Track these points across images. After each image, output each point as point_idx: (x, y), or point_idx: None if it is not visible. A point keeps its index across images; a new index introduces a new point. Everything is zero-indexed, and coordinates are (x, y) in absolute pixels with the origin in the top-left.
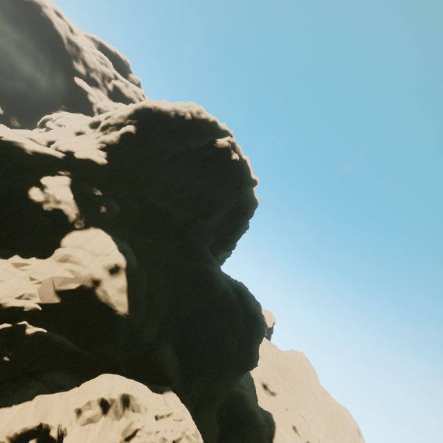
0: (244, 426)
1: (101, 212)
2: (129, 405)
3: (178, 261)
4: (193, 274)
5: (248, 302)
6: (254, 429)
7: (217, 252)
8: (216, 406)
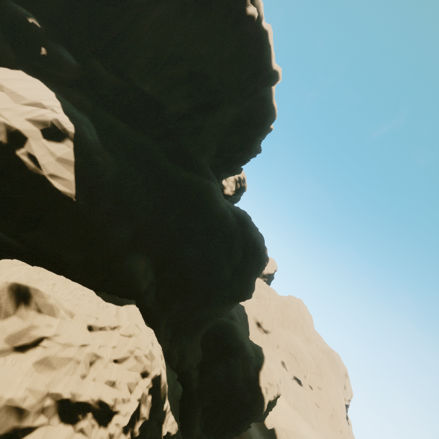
0: (230, 355)
1: (41, 57)
2: (30, 303)
3: (165, 164)
4: (183, 184)
5: (250, 231)
6: (241, 359)
7: (219, 174)
8: (200, 332)
